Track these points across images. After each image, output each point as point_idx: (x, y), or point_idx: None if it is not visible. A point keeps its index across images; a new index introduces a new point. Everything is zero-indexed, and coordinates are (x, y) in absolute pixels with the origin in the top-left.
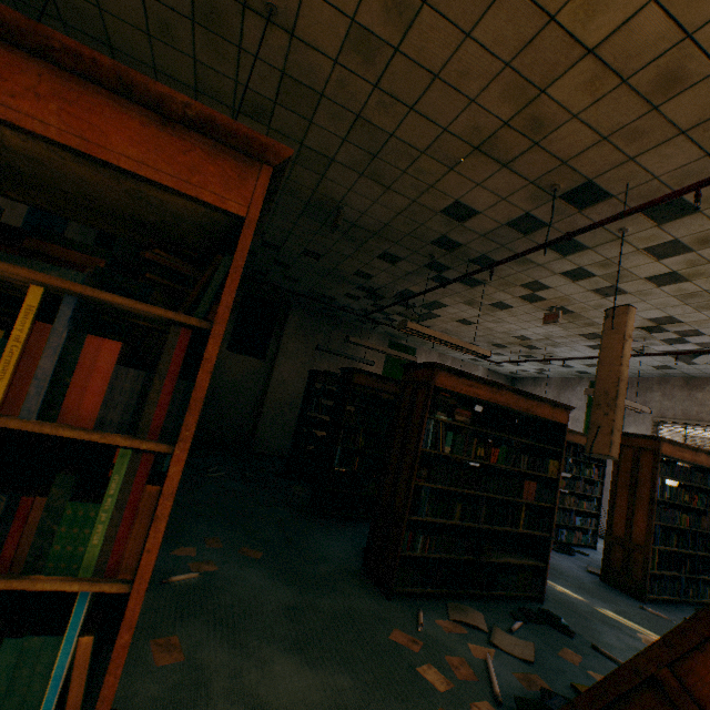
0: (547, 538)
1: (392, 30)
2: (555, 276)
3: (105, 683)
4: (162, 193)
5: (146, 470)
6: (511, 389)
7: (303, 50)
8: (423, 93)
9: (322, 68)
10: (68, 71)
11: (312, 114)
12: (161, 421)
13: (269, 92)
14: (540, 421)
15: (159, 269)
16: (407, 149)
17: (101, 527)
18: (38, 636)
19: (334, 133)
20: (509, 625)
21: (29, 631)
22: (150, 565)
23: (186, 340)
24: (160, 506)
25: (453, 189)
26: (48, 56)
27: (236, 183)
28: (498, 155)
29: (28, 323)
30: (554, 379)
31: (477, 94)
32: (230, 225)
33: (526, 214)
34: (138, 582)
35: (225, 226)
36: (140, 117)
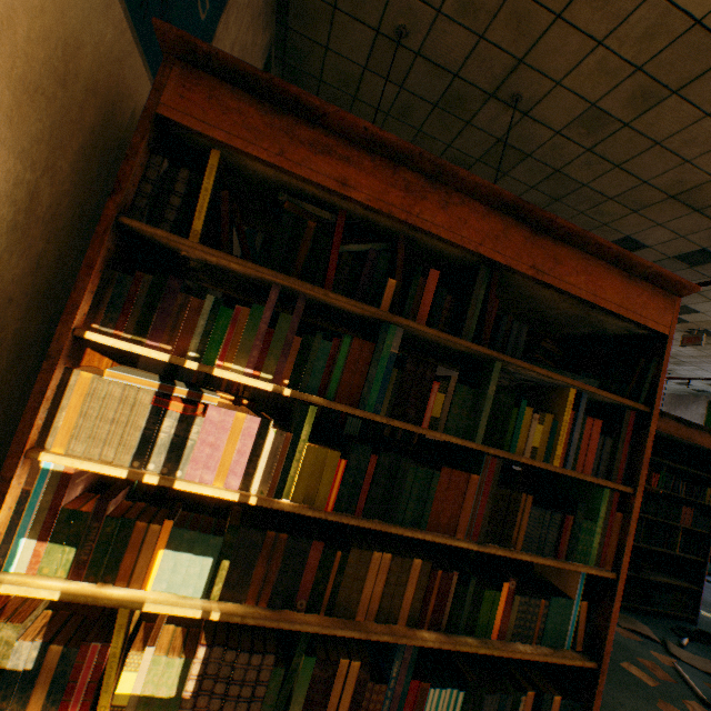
0: (701, 563)
1: (628, 111)
2: (709, 303)
3: (608, 631)
4: (613, 319)
5: (615, 502)
6: (674, 418)
7: (529, 125)
8: (635, 155)
9: (540, 137)
10: (587, 254)
11: (509, 169)
12: (621, 471)
13: (475, 153)
14: (691, 447)
15: (540, 350)
16: (595, 195)
17: (596, 536)
18: (562, 597)
19: (523, 183)
20: (676, 640)
21: (555, 594)
22: (625, 563)
23: (632, 418)
24: (629, 526)
25: (627, 227)
26: (582, 247)
27: (662, 312)
28: (693, 202)
29: (569, 411)
30: (662, 395)
31: (694, 157)
32: (637, 334)
33: (701, 249)
34: (620, 573)
35: (630, 334)
36: (618, 276)
